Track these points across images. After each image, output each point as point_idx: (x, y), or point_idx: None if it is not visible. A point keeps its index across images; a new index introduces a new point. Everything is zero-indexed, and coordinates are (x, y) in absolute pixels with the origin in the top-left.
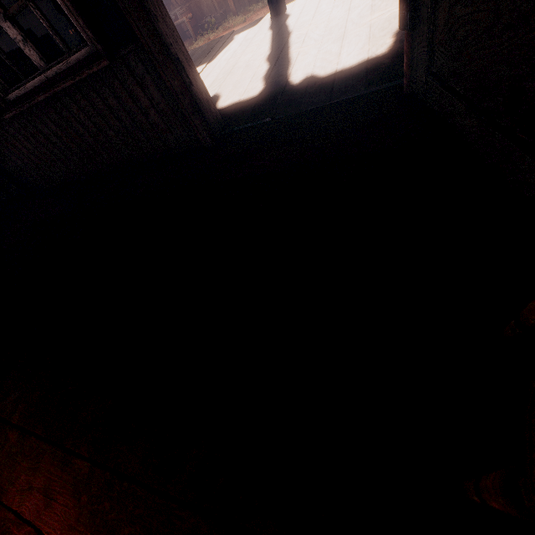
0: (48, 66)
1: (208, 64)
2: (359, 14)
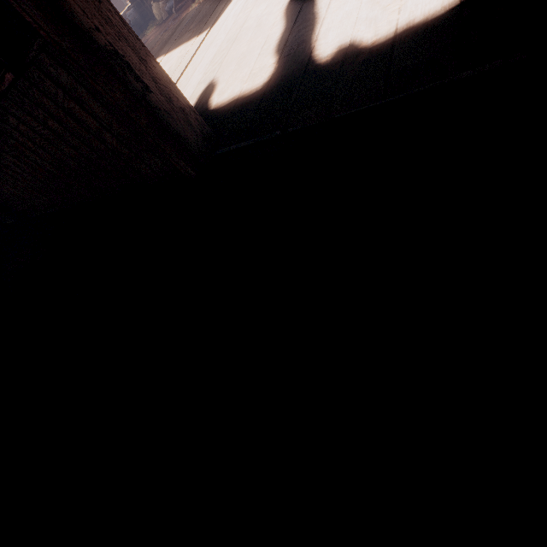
0: None
1: (213, 25)
2: None
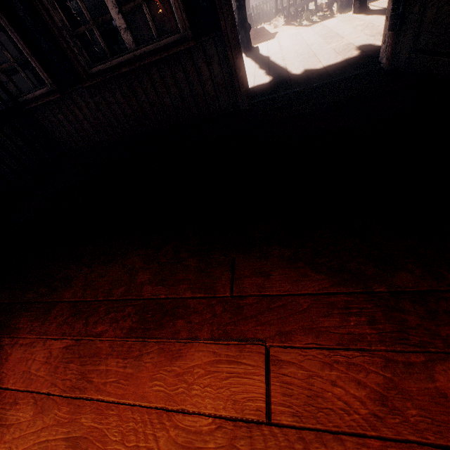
0: (137, 48)
1: None
2: (319, 46)
